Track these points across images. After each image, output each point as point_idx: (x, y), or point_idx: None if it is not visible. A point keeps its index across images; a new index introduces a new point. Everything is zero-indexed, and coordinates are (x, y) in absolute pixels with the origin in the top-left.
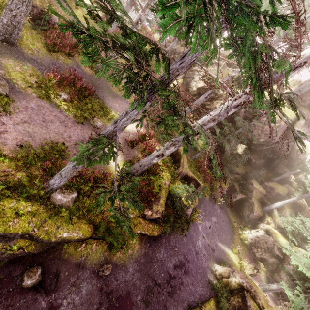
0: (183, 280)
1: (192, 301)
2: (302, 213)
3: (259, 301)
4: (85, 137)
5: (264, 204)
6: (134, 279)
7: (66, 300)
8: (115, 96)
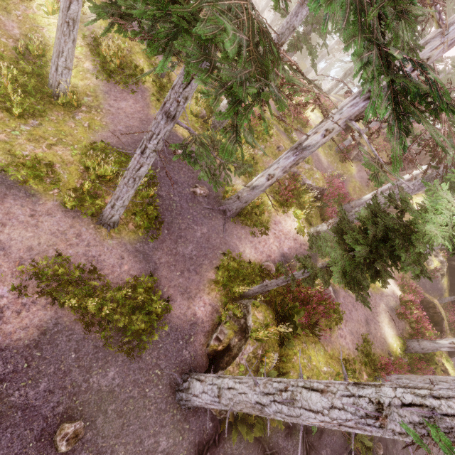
0: None
1: None
2: None
3: None
4: (365, 315)
5: None
6: (423, 453)
7: None
8: None
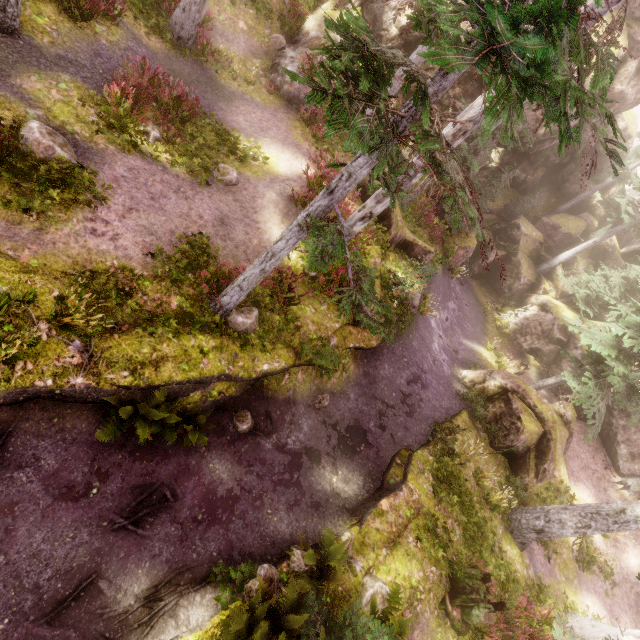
0: (422, 396)
1: (438, 417)
2: (607, 262)
3: (530, 401)
4: (221, 211)
5: (540, 260)
6: (359, 406)
7: (290, 439)
8: (230, 96)
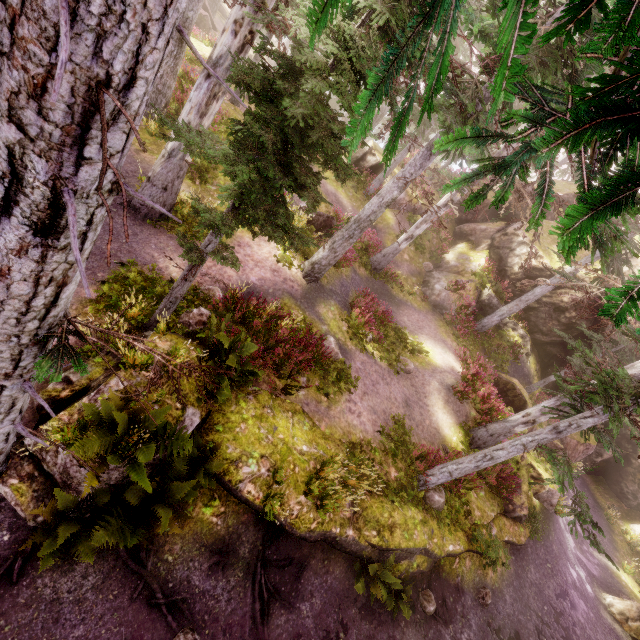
0: (574, 619)
1: None
2: None
3: None
4: (405, 394)
5: None
6: (515, 613)
7: (462, 635)
8: (398, 302)
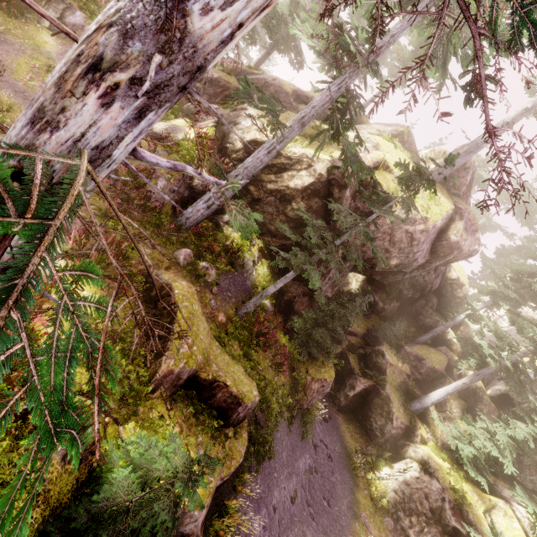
0: None
1: None
2: (481, 407)
3: None
4: None
5: (410, 395)
6: None
7: None
8: None
